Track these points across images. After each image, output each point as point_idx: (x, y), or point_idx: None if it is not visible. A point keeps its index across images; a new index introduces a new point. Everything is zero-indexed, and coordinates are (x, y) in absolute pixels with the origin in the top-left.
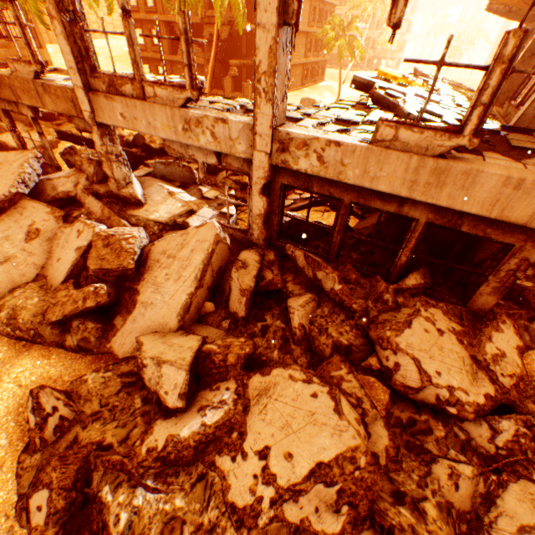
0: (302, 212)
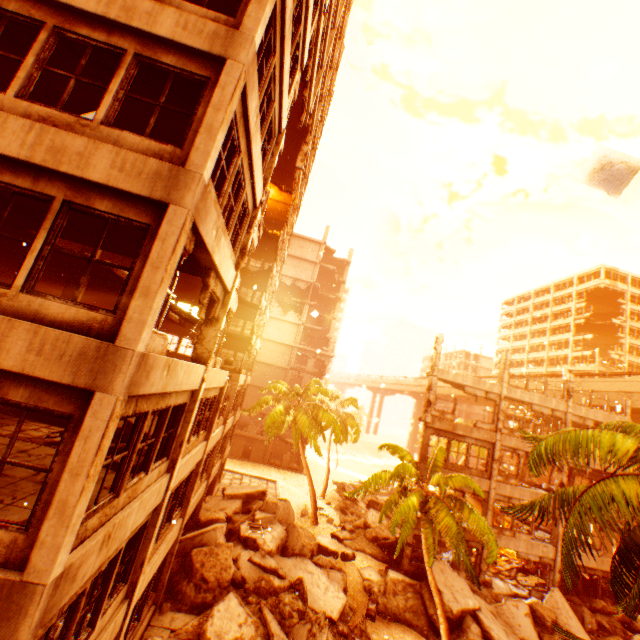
0: (519, 577)
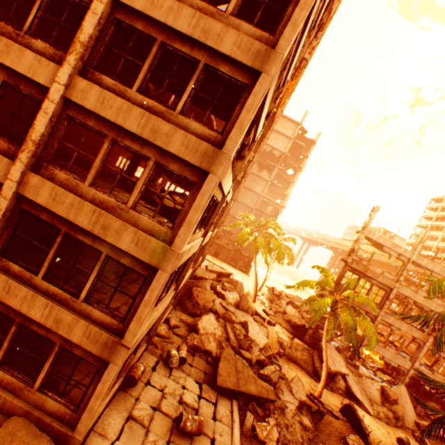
0: (377, 372)
